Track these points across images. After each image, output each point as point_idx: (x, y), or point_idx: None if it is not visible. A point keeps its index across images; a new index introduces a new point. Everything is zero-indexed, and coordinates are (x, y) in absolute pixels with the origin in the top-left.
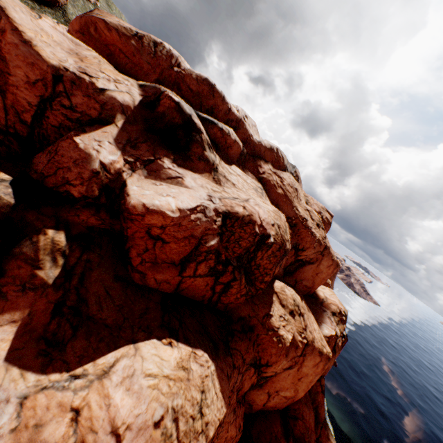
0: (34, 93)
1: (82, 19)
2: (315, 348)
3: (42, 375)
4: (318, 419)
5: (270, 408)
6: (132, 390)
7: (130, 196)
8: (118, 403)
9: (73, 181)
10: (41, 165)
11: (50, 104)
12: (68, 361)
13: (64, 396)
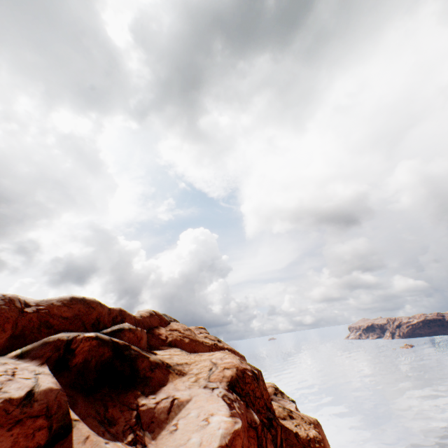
0: None
1: None
2: (314, 423)
3: None
4: None
5: None
6: None
7: None
8: None
9: None
10: None
11: None
12: None
13: None
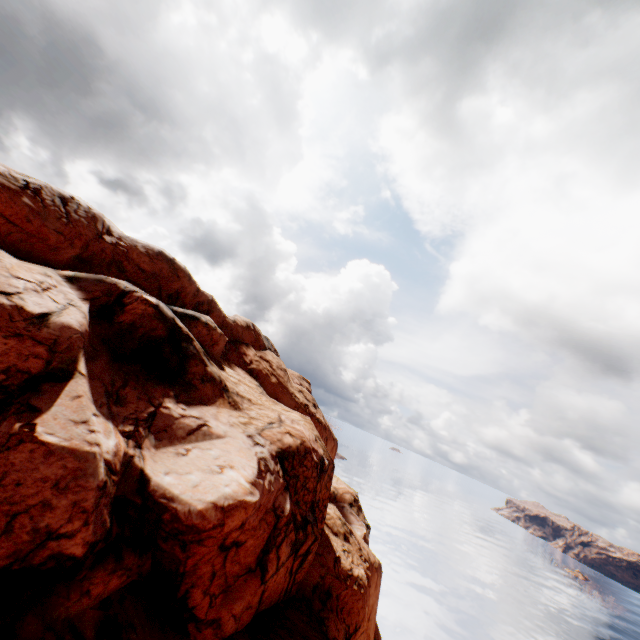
0: None
1: None
2: (373, 565)
3: None
4: None
5: None
6: None
7: (180, 500)
8: None
9: (63, 526)
10: None
11: None
12: None
13: None
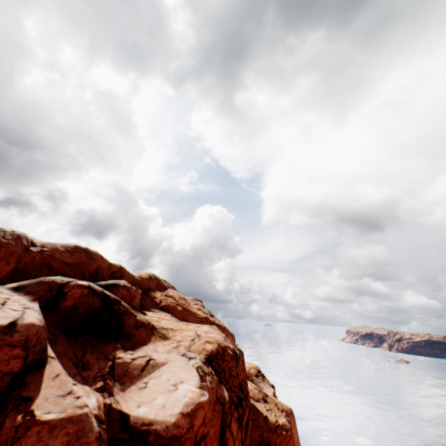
0: None
1: None
2: (287, 412)
3: None
4: None
5: None
6: None
7: (157, 422)
8: None
9: None
10: None
11: None
12: None
13: None
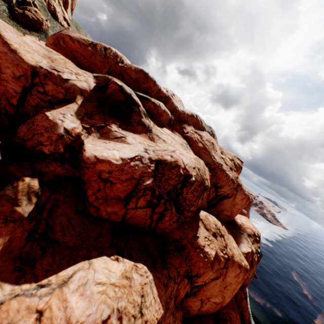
0: (18, 84)
1: (54, 36)
2: (235, 262)
3: (16, 285)
4: (244, 320)
5: (204, 313)
6: (85, 295)
7: (86, 151)
8: (73, 306)
9: (44, 142)
10: (22, 132)
11: (30, 91)
12: (36, 274)
13: (32, 301)
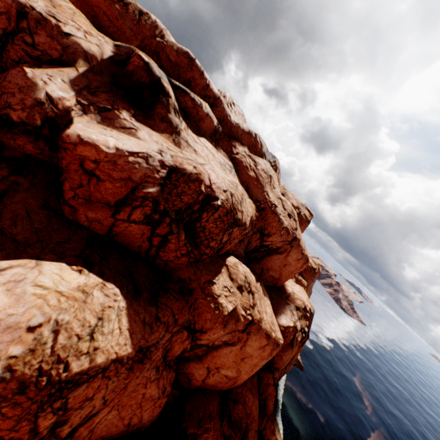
0: None
1: None
2: (262, 329)
3: None
4: (266, 411)
5: (211, 387)
6: (13, 292)
7: (69, 129)
8: None
9: (14, 105)
10: None
11: (12, 38)
12: None
13: None
